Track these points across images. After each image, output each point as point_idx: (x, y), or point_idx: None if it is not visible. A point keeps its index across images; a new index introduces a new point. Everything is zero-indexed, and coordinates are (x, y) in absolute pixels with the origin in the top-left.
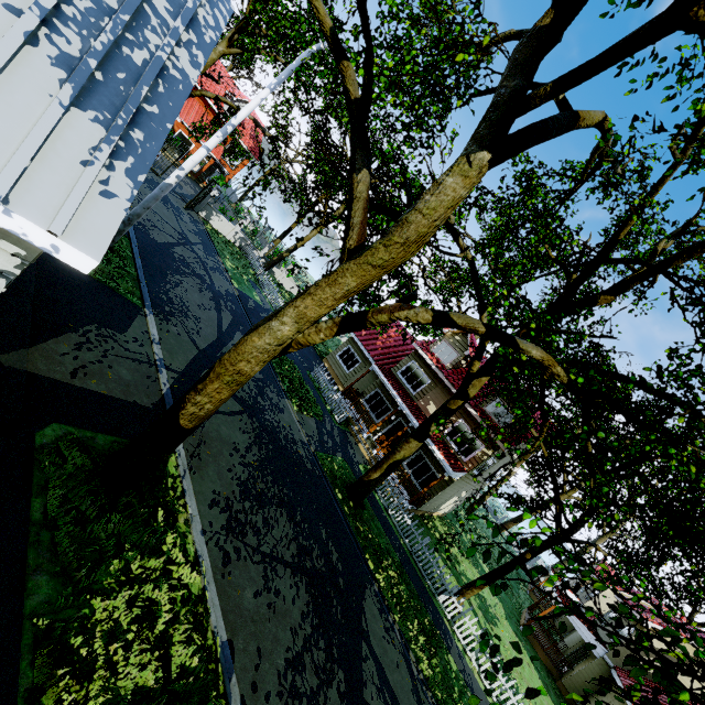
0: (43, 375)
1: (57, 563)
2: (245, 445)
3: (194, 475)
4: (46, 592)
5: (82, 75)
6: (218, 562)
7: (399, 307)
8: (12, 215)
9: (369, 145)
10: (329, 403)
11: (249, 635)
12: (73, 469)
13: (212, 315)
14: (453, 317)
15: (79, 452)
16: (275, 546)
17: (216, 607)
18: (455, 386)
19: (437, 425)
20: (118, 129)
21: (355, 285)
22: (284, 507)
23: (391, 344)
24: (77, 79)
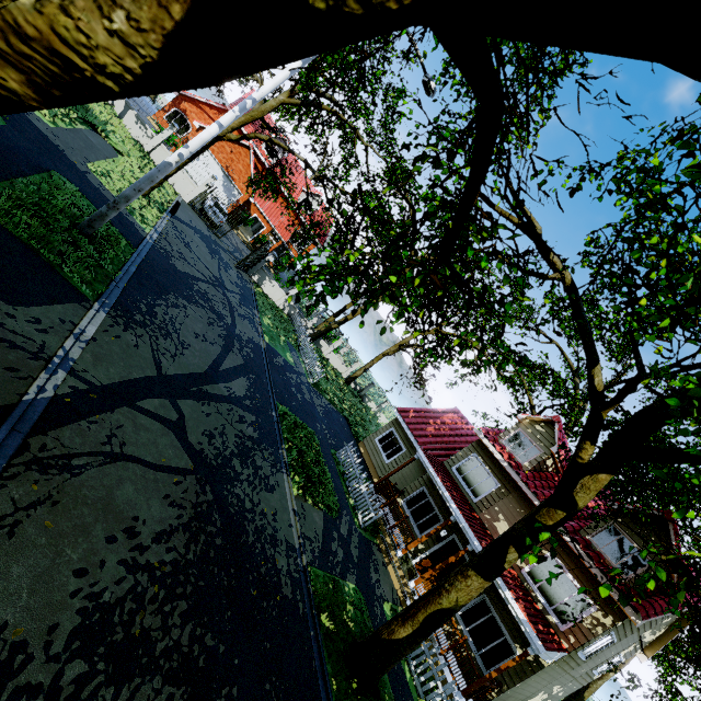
0: None
1: None
2: (159, 527)
3: None
4: None
5: None
6: None
7: None
8: None
9: None
10: (354, 496)
11: None
12: None
13: (211, 349)
14: None
15: None
16: None
17: None
18: (538, 495)
19: (519, 552)
20: None
21: None
22: (187, 682)
23: (446, 432)
24: None
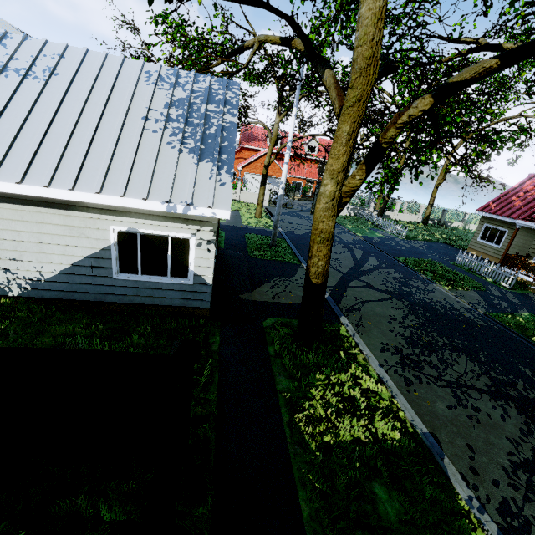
0: (260, 300)
1: (287, 372)
2: (400, 316)
3: (362, 335)
4: (285, 384)
5: (197, 150)
6: (401, 383)
7: (398, 116)
8: (196, 208)
9: (323, 59)
10: (488, 276)
11: (452, 433)
12: (283, 334)
13: (346, 255)
14: (452, 81)
15: (285, 328)
16: (460, 377)
17: (409, 410)
18: None
19: None
20: (216, 159)
21: (349, 128)
22: (460, 351)
23: (533, 196)
24: (196, 153)
